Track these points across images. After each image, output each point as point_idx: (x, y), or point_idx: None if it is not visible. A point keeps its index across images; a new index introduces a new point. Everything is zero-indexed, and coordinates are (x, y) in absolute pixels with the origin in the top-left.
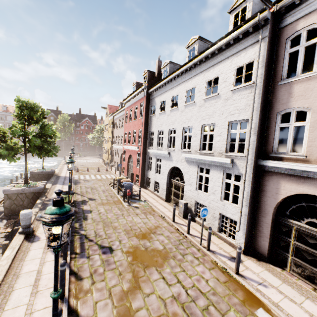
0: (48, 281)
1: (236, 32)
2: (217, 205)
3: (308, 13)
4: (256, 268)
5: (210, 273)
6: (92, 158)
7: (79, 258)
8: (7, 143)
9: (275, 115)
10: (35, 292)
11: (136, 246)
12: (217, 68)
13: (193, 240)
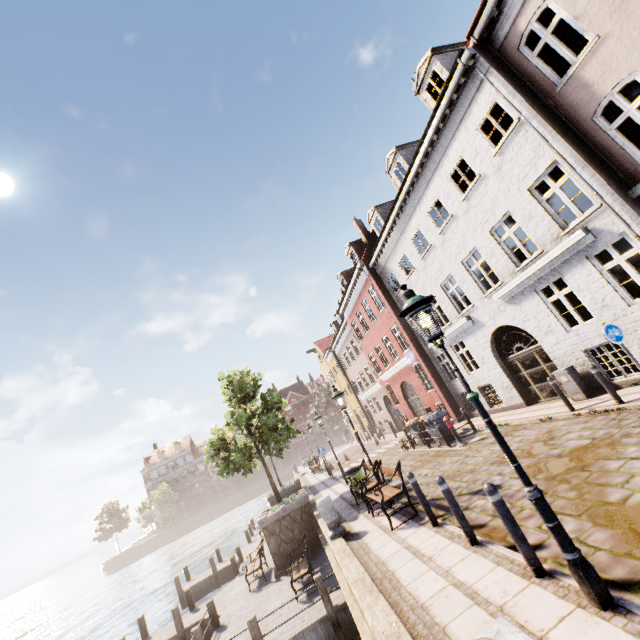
0: (433, 546)
1: (444, 99)
2: (632, 319)
3: (520, 9)
4: None
5: None
6: (336, 449)
7: (452, 516)
8: (234, 445)
9: (591, 123)
10: (428, 559)
11: (536, 463)
12: (451, 152)
13: None
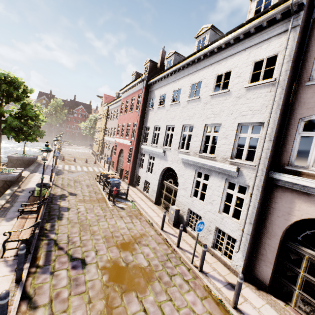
0: None
1: (260, 19)
2: (214, 217)
3: None
4: (256, 301)
5: (203, 305)
6: (82, 148)
7: (39, 274)
8: None
9: (297, 121)
10: None
11: (115, 260)
12: (230, 61)
13: (183, 257)
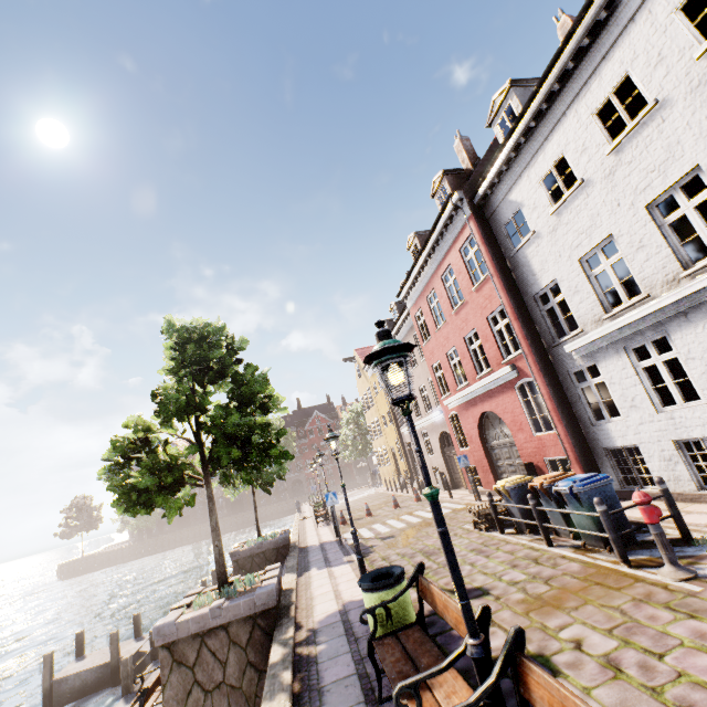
0: None
1: None
2: None
3: None
4: None
5: None
6: (356, 491)
7: None
8: (154, 455)
9: None
10: None
11: None
12: None
13: None
